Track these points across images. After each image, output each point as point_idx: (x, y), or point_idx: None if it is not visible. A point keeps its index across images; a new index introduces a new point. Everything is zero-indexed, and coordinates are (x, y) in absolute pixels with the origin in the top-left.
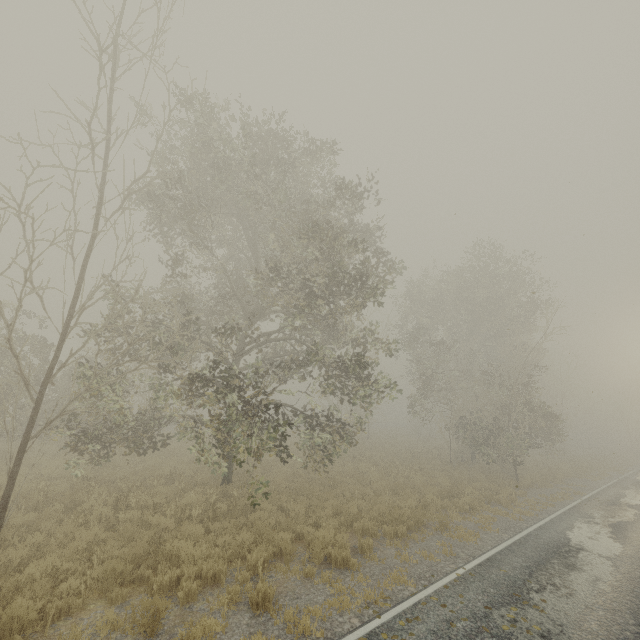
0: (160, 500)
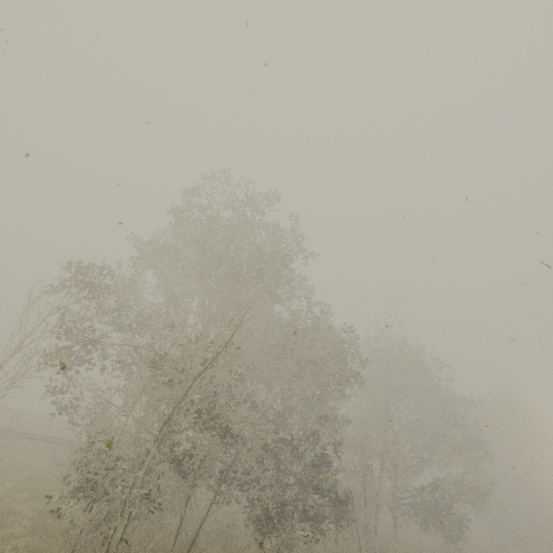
0: (390, 547)
